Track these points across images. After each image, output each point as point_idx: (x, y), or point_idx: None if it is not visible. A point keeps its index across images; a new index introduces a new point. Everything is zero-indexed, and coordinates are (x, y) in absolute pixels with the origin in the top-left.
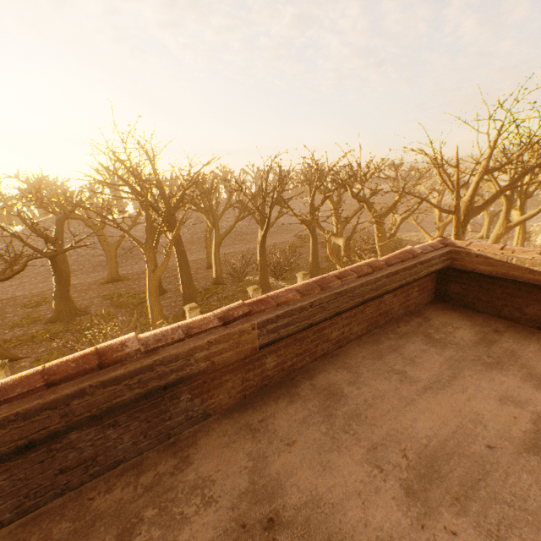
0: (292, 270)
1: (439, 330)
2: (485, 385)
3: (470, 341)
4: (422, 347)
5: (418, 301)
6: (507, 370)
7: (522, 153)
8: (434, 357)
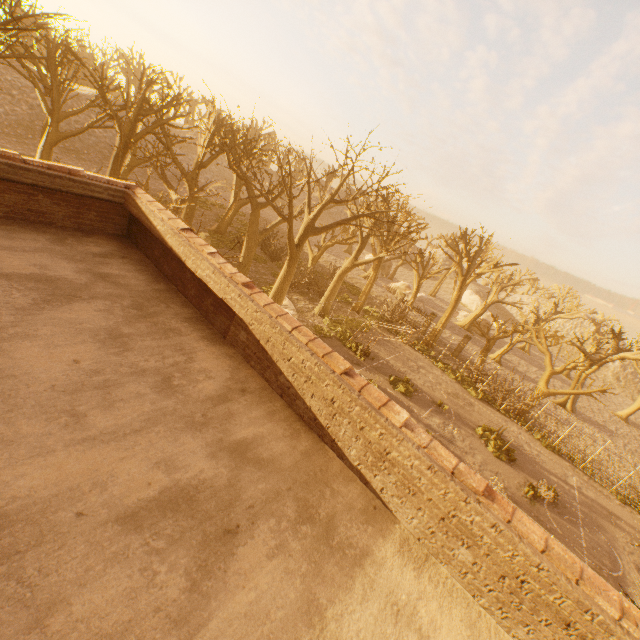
0: None
1: (80, 242)
2: (42, 260)
3: (91, 252)
4: (40, 239)
5: (99, 226)
6: (78, 264)
7: (357, 197)
8: (38, 244)
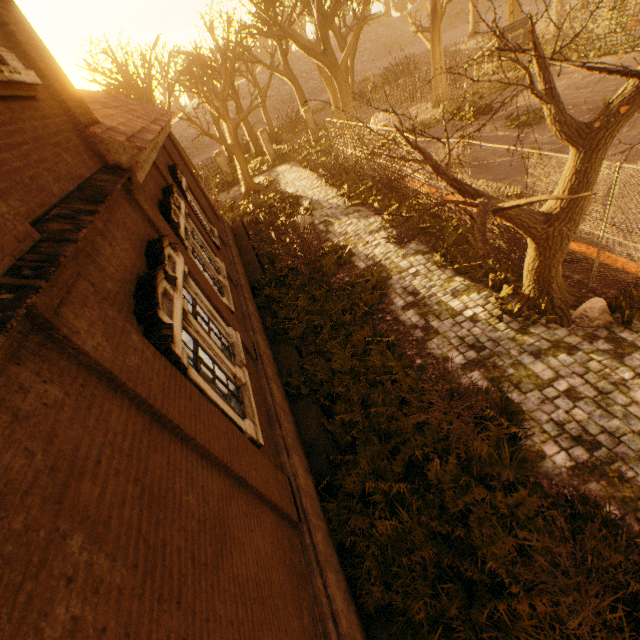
0: (300, 131)
1: None
2: None
3: None
4: None
5: None
6: None
7: None
8: None
